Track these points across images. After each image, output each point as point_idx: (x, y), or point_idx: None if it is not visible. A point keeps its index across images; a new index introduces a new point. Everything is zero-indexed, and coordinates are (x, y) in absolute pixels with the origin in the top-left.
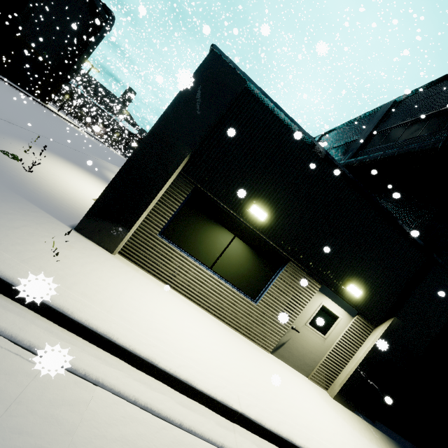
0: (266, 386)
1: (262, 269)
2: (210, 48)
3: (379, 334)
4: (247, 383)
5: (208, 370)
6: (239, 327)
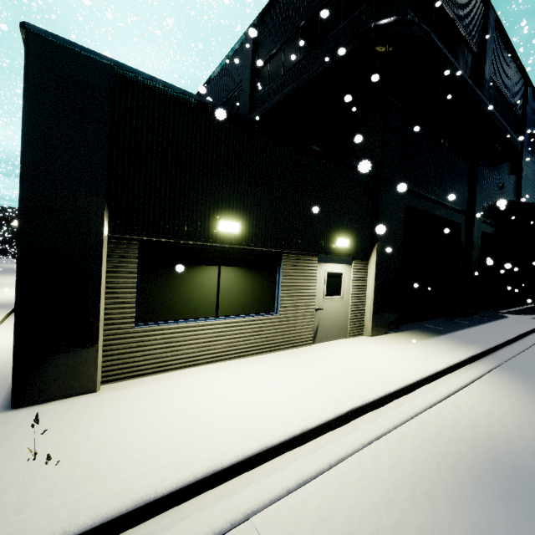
0: (338, 372)
1: (264, 279)
2: (21, 31)
3: (374, 264)
4: (329, 384)
5: (302, 405)
6: (278, 346)
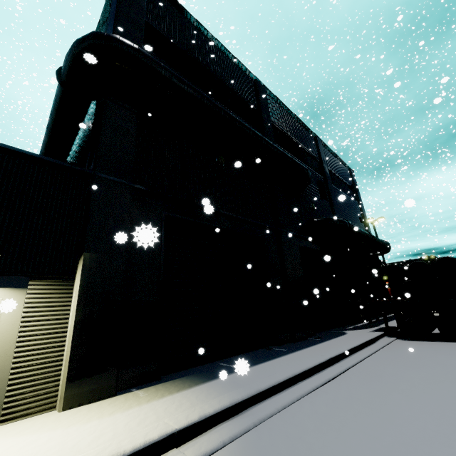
0: None
1: None
2: None
3: (78, 283)
4: None
5: None
6: None
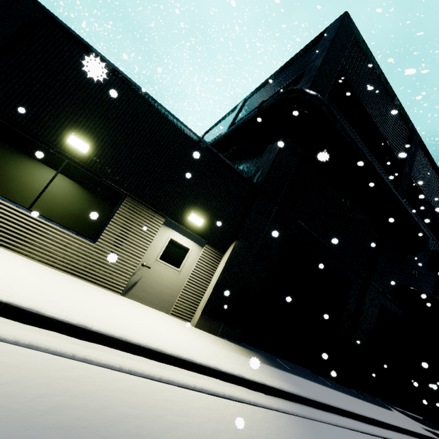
0: (85, 303)
1: (99, 208)
2: None
3: (226, 257)
4: (48, 295)
5: None
6: (77, 272)
